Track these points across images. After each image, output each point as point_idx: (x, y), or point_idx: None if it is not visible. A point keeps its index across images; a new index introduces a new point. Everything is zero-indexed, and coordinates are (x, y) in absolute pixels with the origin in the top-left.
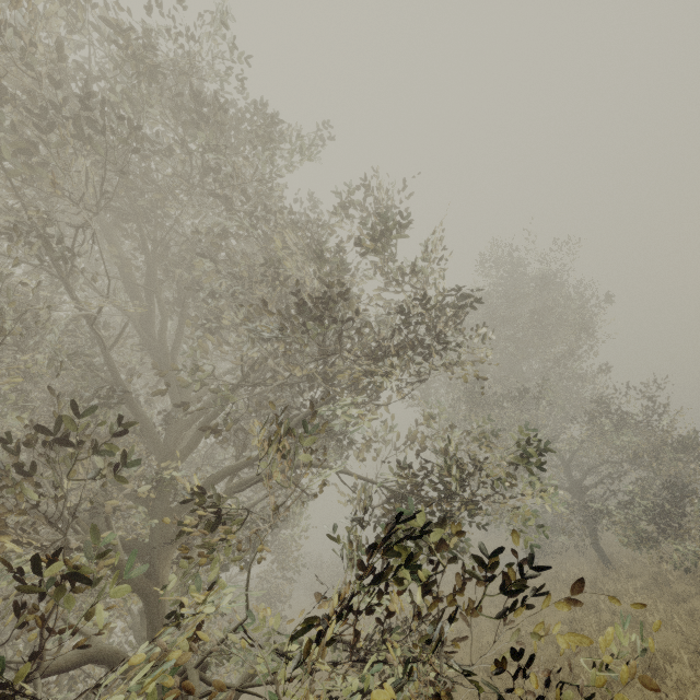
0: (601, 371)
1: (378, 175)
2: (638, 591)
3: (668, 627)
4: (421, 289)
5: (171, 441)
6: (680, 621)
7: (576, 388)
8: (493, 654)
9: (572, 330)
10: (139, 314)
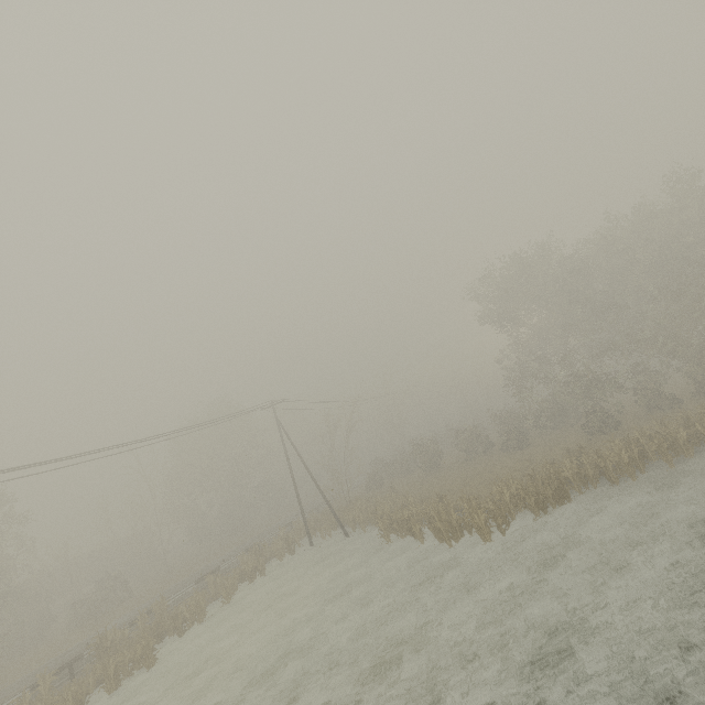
0: None
1: None
2: None
3: None
4: None
5: None
6: None
7: None
8: None
9: None
10: None
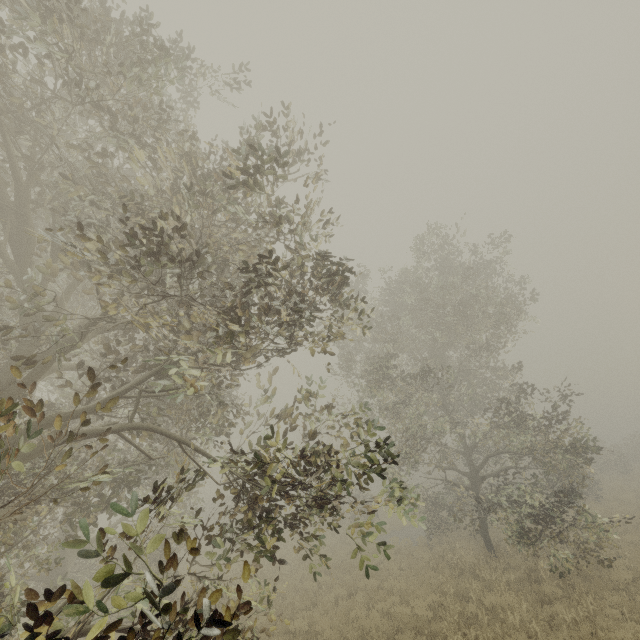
0: (513, 366)
1: (272, 122)
2: (510, 584)
3: (522, 632)
4: (294, 250)
5: (7, 377)
6: (537, 626)
7: (493, 379)
8: (357, 629)
9: (492, 323)
10: (9, 237)
